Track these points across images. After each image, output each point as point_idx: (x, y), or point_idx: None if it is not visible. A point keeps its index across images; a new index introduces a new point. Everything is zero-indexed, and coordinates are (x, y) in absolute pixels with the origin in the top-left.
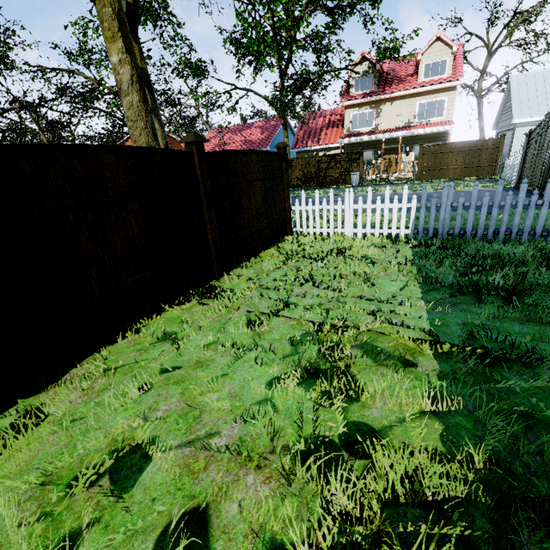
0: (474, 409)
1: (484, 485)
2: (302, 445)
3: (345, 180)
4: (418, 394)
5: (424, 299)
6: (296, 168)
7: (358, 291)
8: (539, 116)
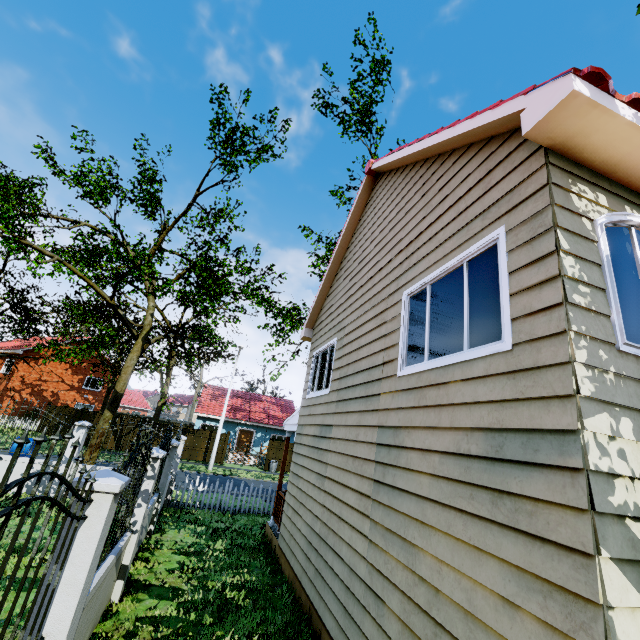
0: None
1: None
2: None
3: None
4: None
5: None
6: None
7: None
8: None
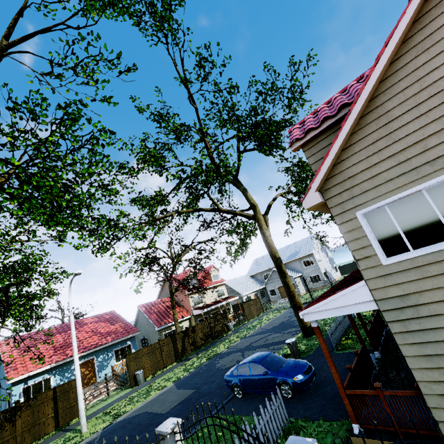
0: None
1: None
2: None
3: (224, 330)
4: None
5: None
6: (198, 331)
7: None
8: (247, 292)
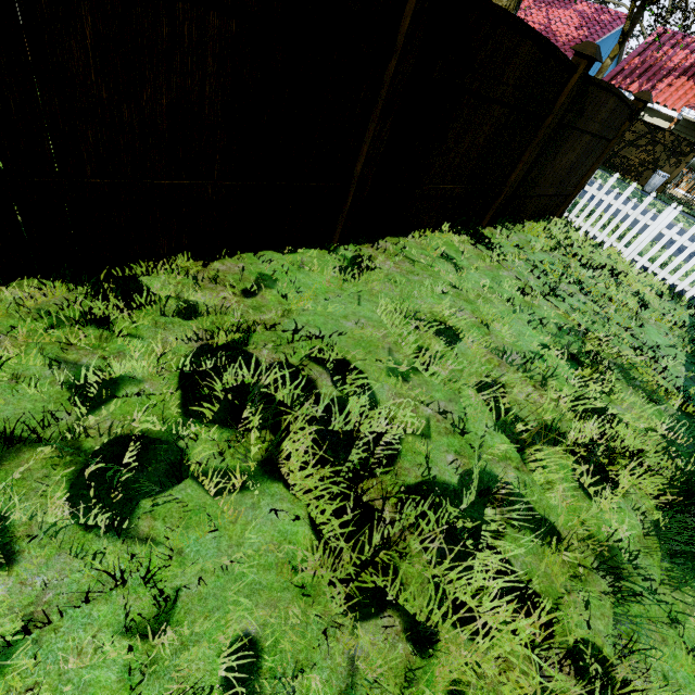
0: (694, 452)
1: (687, 479)
2: (568, 393)
3: (639, 176)
4: (654, 420)
5: (685, 367)
6: None
7: (624, 323)
8: None
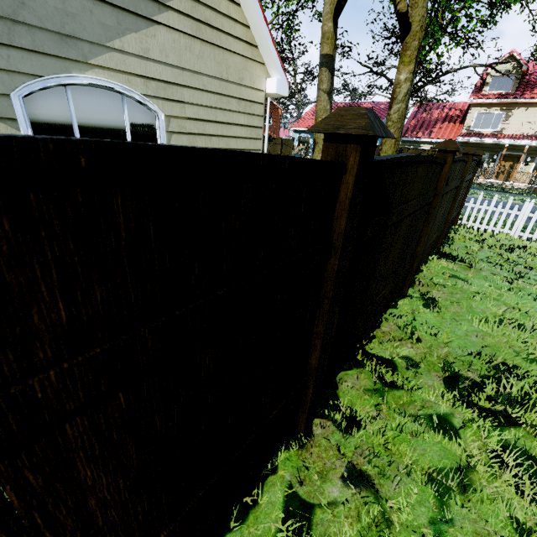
0: None
1: None
2: None
3: None
4: None
5: None
6: None
7: None
8: None
